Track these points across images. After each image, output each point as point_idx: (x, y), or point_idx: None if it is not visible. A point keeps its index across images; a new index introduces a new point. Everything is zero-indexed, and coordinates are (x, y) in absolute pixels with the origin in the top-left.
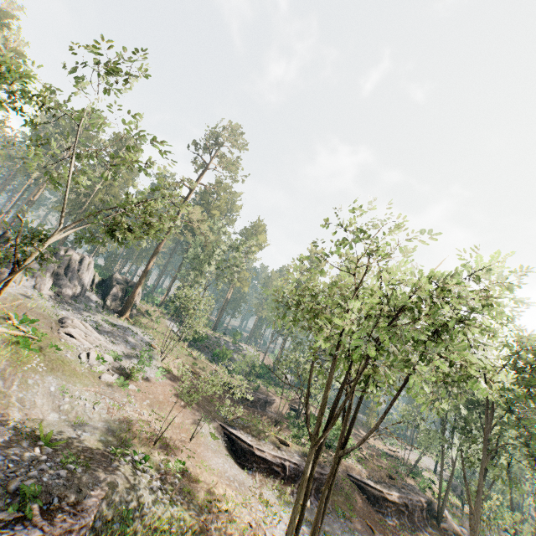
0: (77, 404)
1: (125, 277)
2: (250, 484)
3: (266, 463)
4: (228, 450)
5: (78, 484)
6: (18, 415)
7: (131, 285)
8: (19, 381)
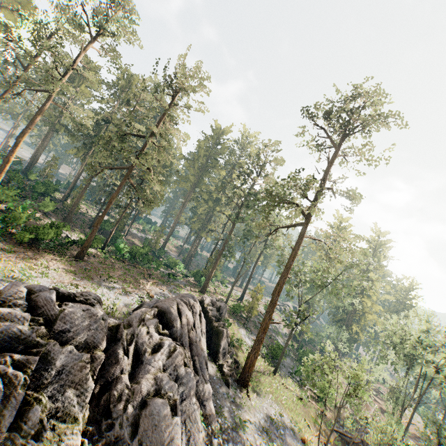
0: None
1: (214, 302)
2: None
3: None
4: None
5: None
6: None
7: (222, 310)
8: None
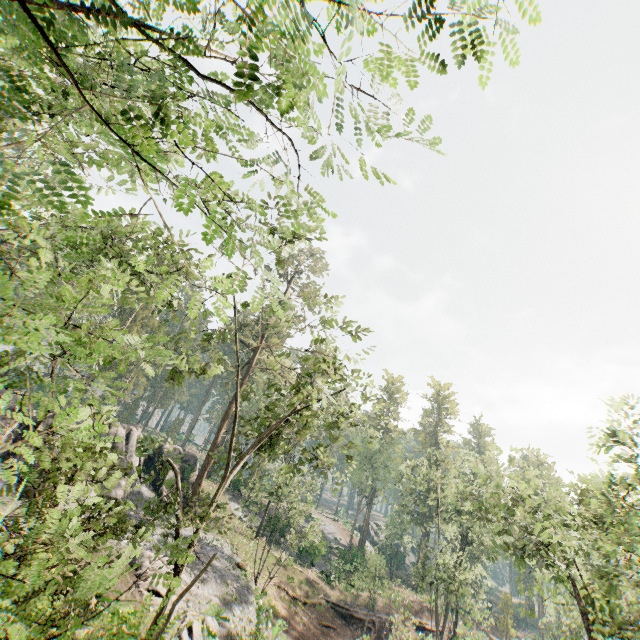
0: None
1: (177, 448)
2: None
3: None
4: None
5: None
6: None
7: (187, 458)
8: None
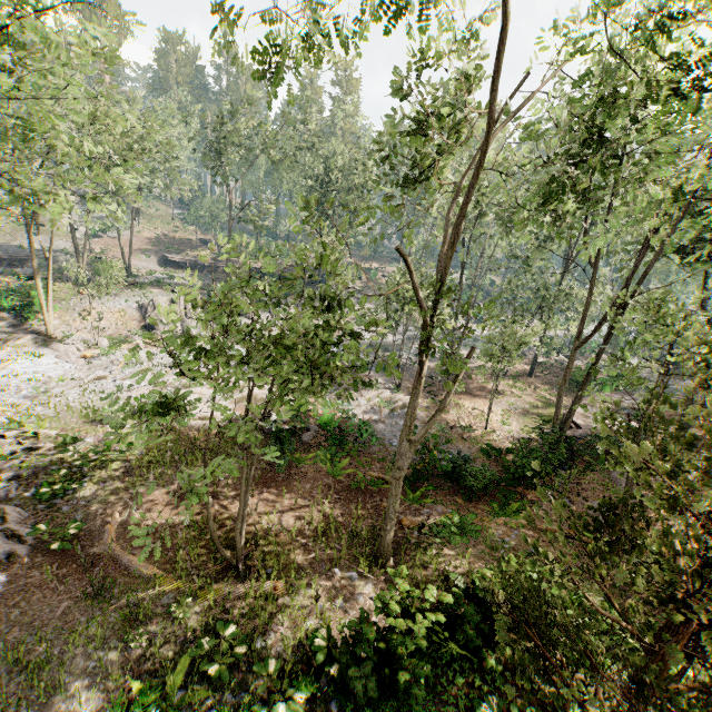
0: (54, 245)
1: None
2: (156, 270)
3: (177, 264)
4: (159, 263)
5: (25, 252)
6: (17, 244)
7: None
8: (22, 237)
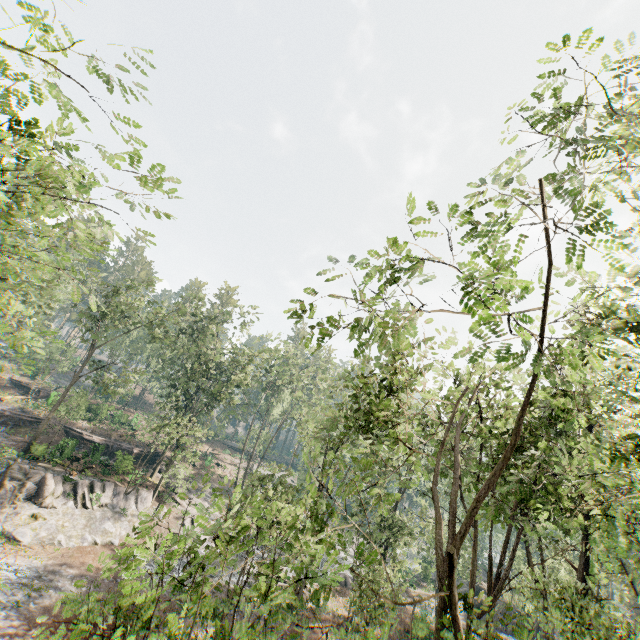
0: None
1: None
2: None
3: None
4: None
5: None
6: None
7: None
8: None
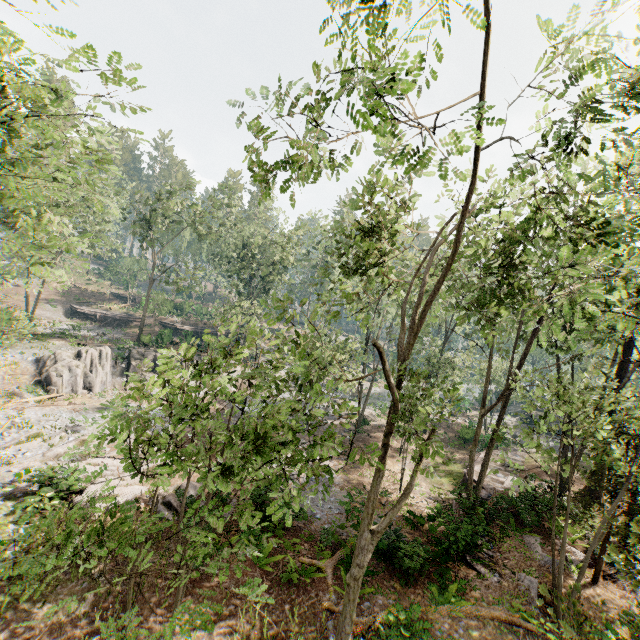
0: None
1: None
2: (61, 320)
3: (85, 315)
4: (65, 313)
5: None
6: None
7: None
8: None
